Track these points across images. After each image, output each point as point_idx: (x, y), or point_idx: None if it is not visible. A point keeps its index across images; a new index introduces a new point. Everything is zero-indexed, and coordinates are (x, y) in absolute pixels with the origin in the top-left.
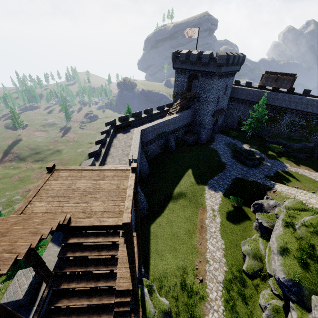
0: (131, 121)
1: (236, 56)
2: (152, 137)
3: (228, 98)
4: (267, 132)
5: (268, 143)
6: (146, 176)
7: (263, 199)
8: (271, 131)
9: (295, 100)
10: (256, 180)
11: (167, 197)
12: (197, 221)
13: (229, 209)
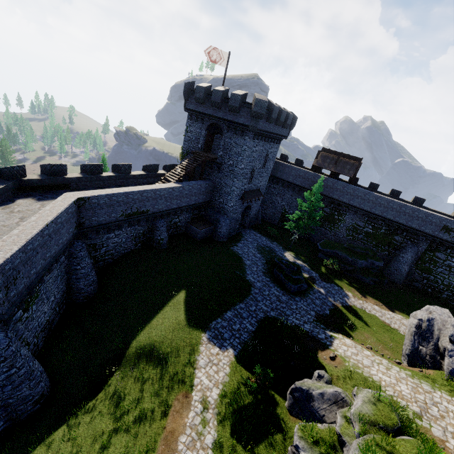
0: (72, 179)
1: (284, 111)
2: (111, 217)
3: (269, 175)
4: (320, 237)
5: (322, 254)
6: (85, 298)
7: (311, 375)
8: (326, 236)
9: (360, 194)
10: (300, 325)
11: (112, 356)
12: (159, 441)
13: (242, 401)
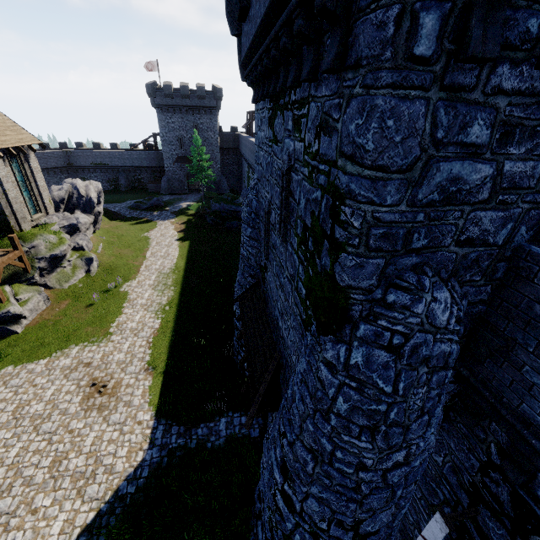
0: (85, 149)
1: (182, 86)
2: (86, 164)
3: (217, 146)
4: None
5: None
6: None
7: None
8: None
9: (247, 143)
10: None
11: None
12: None
13: None
